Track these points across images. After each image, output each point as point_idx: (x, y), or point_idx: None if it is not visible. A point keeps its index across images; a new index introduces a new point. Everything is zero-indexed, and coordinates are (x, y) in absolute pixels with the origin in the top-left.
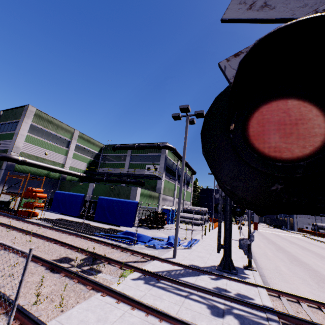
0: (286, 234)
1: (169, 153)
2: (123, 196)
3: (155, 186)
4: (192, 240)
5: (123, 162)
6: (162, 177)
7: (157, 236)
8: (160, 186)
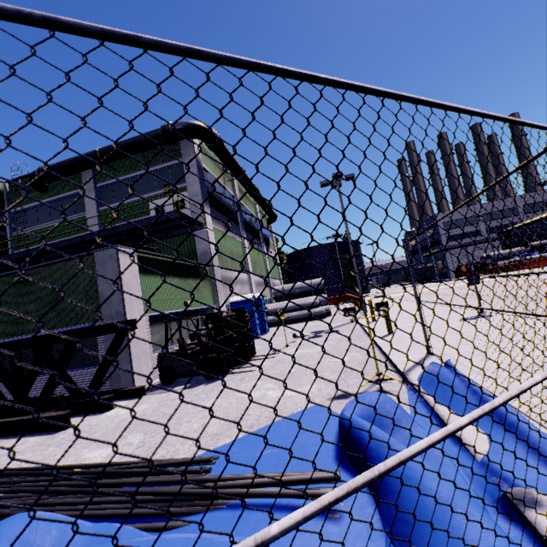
0: (463, 284)
1: (205, 158)
2: (74, 299)
3: (191, 251)
4: (473, 389)
5: (78, 214)
6: (204, 221)
7: (256, 417)
8: (207, 247)
